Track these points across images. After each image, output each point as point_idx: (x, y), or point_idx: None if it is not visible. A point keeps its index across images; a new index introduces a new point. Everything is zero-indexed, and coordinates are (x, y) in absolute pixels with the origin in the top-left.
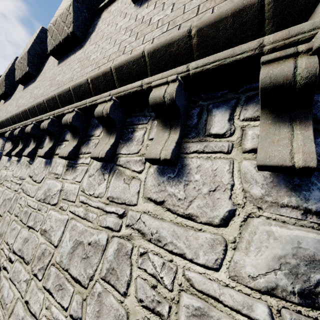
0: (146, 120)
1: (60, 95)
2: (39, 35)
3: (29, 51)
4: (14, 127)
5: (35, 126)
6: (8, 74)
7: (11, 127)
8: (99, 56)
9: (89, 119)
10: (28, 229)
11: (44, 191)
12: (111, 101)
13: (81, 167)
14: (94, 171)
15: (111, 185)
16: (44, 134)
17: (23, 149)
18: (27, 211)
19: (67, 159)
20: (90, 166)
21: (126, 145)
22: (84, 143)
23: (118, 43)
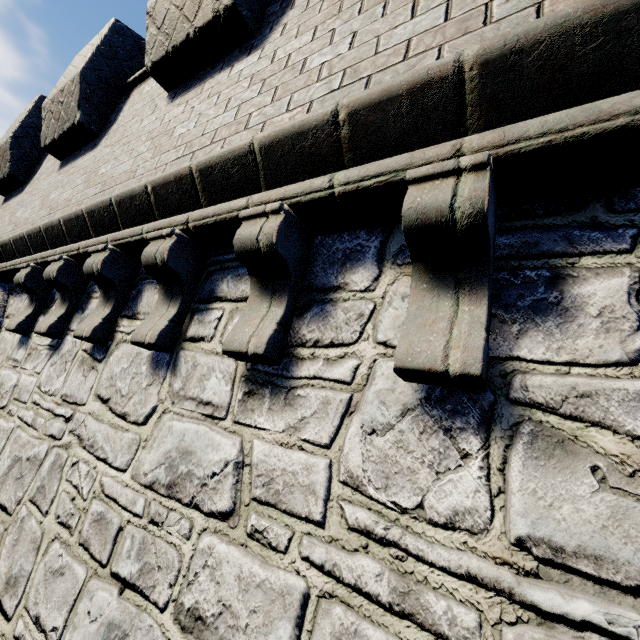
0: (617, 241)
1: (209, 169)
2: (109, 37)
3: (83, 74)
4: (42, 258)
5: (114, 256)
6: (18, 135)
7: (31, 258)
8: (348, 52)
9: (310, 237)
10: (119, 588)
11: (166, 456)
12: (486, 169)
13: (317, 391)
14: (391, 413)
15: (516, 485)
16: (135, 279)
17: (67, 316)
18: (104, 517)
19: (252, 360)
20: (360, 393)
21: (541, 329)
22: (306, 310)
23: (437, 5)
